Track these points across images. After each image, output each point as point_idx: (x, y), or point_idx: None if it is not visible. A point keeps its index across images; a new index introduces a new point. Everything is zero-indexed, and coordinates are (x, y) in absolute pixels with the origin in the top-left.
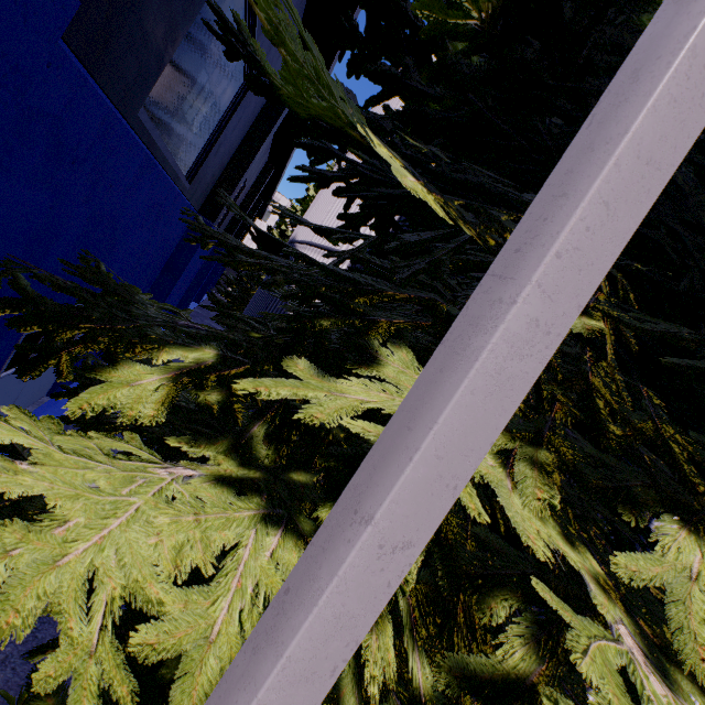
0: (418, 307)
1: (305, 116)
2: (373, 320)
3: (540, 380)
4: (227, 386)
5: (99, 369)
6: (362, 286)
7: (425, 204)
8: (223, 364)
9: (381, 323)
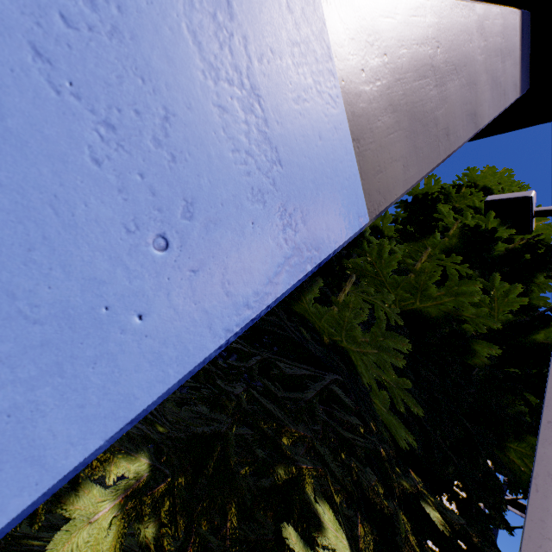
0: (305, 444)
1: (298, 311)
2: (299, 465)
3: (404, 549)
4: (158, 510)
5: (64, 498)
6: (279, 421)
7: (291, 342)
8: (153, 477)
9: (304, 470)
